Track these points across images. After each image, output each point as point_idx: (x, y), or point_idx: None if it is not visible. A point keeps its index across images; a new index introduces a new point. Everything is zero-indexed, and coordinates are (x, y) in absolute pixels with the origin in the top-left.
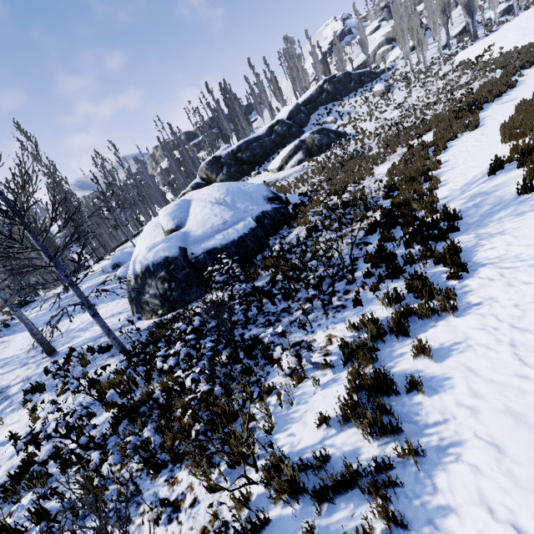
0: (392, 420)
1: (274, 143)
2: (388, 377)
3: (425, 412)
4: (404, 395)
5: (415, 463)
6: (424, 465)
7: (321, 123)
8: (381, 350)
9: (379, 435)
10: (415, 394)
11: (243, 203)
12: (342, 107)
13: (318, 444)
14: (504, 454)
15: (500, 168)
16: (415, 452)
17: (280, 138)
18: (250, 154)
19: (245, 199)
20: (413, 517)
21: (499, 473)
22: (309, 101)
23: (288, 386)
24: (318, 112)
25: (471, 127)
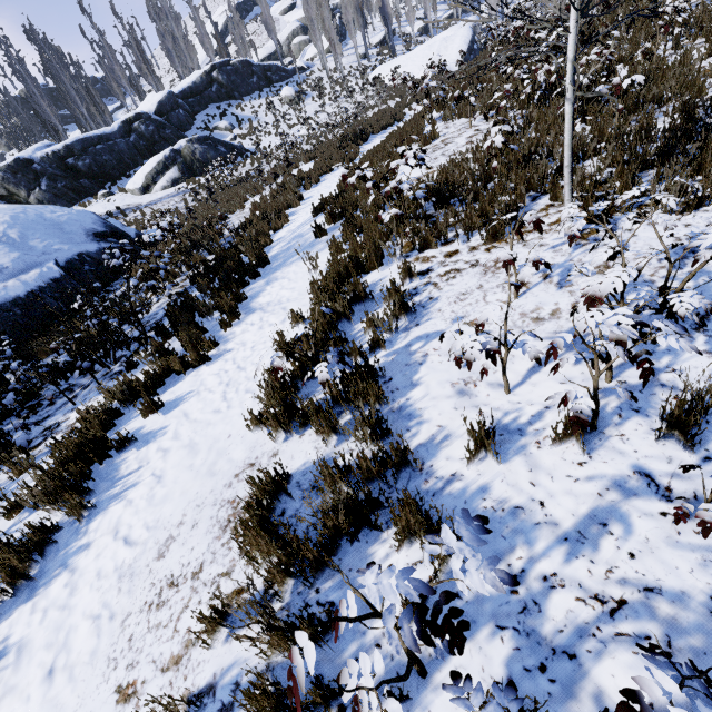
0: (93, 483)
1: (137, 148)
2: (110, 440)
3: (127, 466)
4: (117, 455)
5: (79, 516)
6: (91, 516)
7: (211, 129)
8: (127, 414)
9: (64, 501)
10: (129, 450)
11: (43, 239)
12: (241, 109)
13: (2, 534)
14: (160, 482)
15: (324, 210)
16: (83, 506)
17: (146, 143)
18: (93, 162)
19: (50, 234)
20: (51, 566)
21: (144, 499)
22: (193, 92)
23: (7, 482)
24: (207, 111)
25: (347, 160)
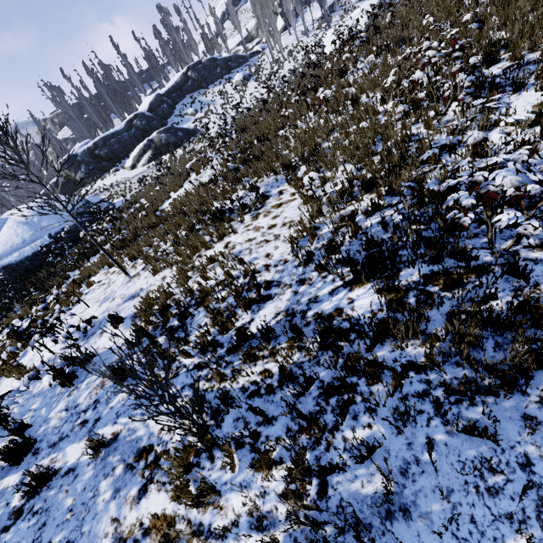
0: None
1: (135, 137)
2: None
3: None
4: None
5: None
6: None
7: (182, 115)
8: None
9: None
10: None
11: (48, 221)
12: (205, 96)
13: None
14: None
15: None
16: None
17: (141, 132)
18: (109, 151)
19: (53, 217)
20: None
21: None
22: (175, 89)
23: None
24: (184, 101)
25: None
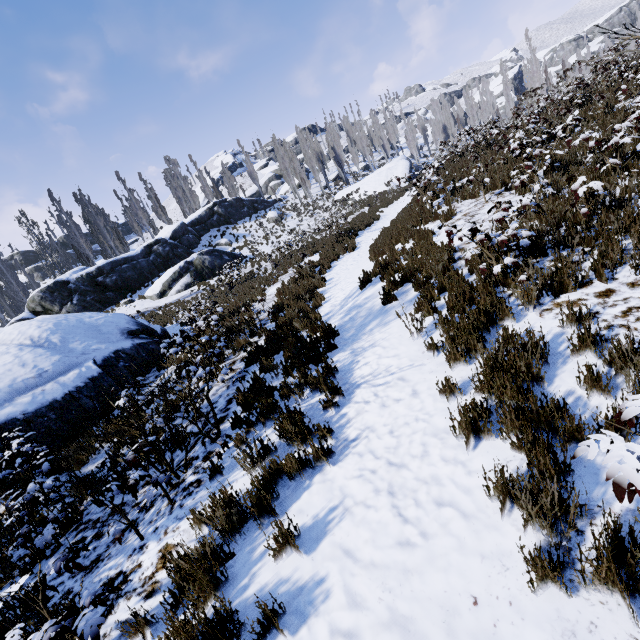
0: None
1: (155, 264)
2: (236, 615)
3: None
4: None
5: None
6: None
7: (214, 245)
8: (238, 554)
9: None
10: (275, 636)
11: (82, 341)
12: (237, 230)
13: None
14: None
15: (369, 282)
16: None
17: (163, 260)
18: (118, 278)
19: (89, 336)
20: None
21: None
22: (199, 222)
23: None
24: (210, 233)
25: (350, 249)
